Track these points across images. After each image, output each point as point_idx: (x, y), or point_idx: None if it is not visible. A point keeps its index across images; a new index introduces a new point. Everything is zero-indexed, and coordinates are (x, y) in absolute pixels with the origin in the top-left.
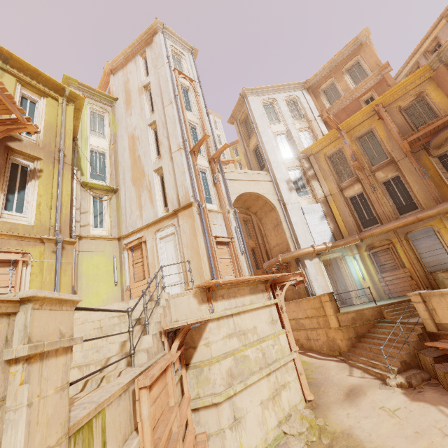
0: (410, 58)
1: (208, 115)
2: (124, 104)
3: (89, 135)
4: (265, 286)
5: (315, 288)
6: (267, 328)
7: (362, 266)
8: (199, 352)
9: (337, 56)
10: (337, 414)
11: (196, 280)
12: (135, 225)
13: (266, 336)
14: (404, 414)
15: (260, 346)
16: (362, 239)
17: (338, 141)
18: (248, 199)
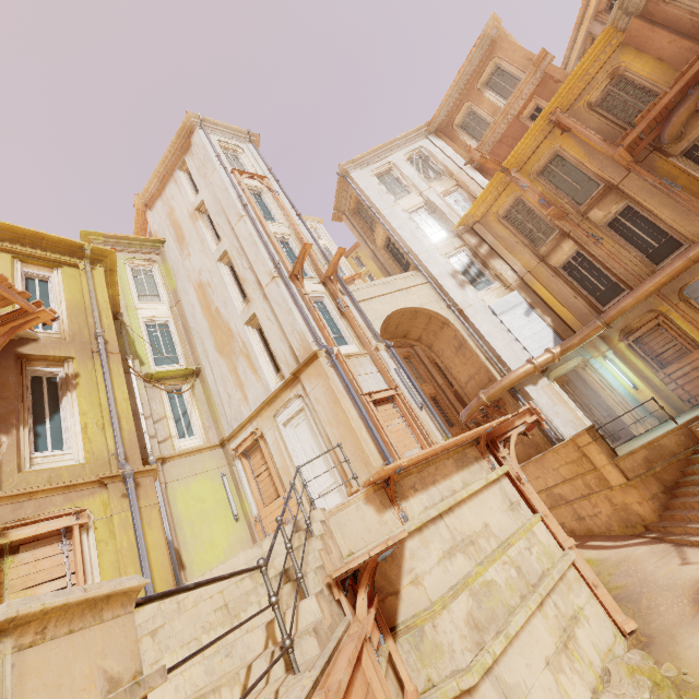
0: (576, 32)
1: (300, 218)
2: (175, 244)
3: (137, 304)
4: (478, 449)
5: (559, 428)
6: (506, 521)
7: (624, 367)
8: (407, 599)
9: (463, 70)
10: (695, 646)
11: (361, 473)
12: (240, 415)
13: (510, 535)
14: None
15: (508, 557)
16: (608, 324)
17: (510, 187)
18: (401, 320)
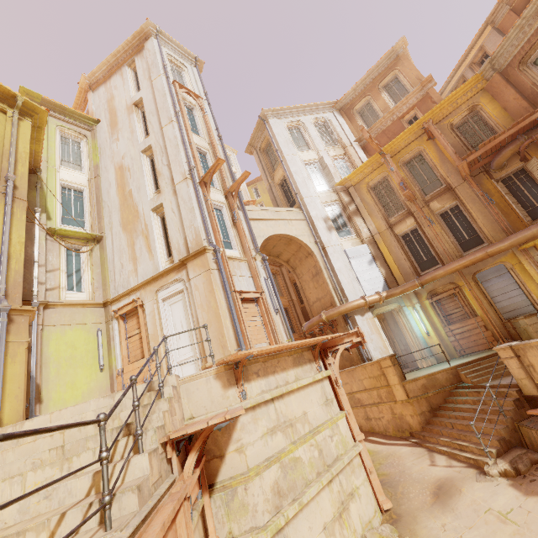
0: (455, 71)
1: (220, 139)
2: (108, 127)
3: (59, 166)
4: (313, 354)
5: (371, 351)
6: (320, 413)
7: (424, 318)
8: (229, 463)
9: (372, 70)
10: (429, 527)
11: (217, 353)
12: (128, 283)
13: (321, 424)
14: (521, 517)
15: (315, 441)
16: (422, 285)
17: (382, 167)
18: (278, 243)
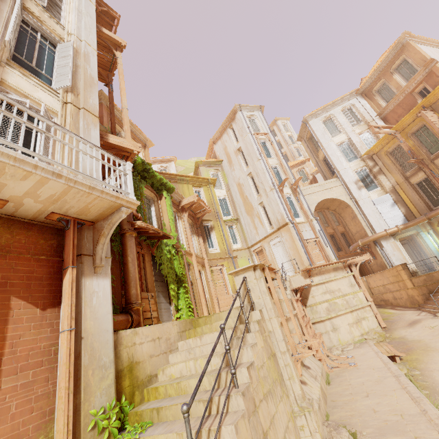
0: None
1: (282, 155)
2: (227, 163)
3: (215, 190)
4: (343, 266)
5: (393, 261)
6: (347, 289)
7: (436, 239)
8: (310, 300)
9: (382, 61)
10: (399, 332)
11: (300, 267)
12: (255, 239)
13: (347, 293)
14: (438, 327)
15: (344, 298)
16: (429, 218)
17: (395, 139)
18: (326, 202)
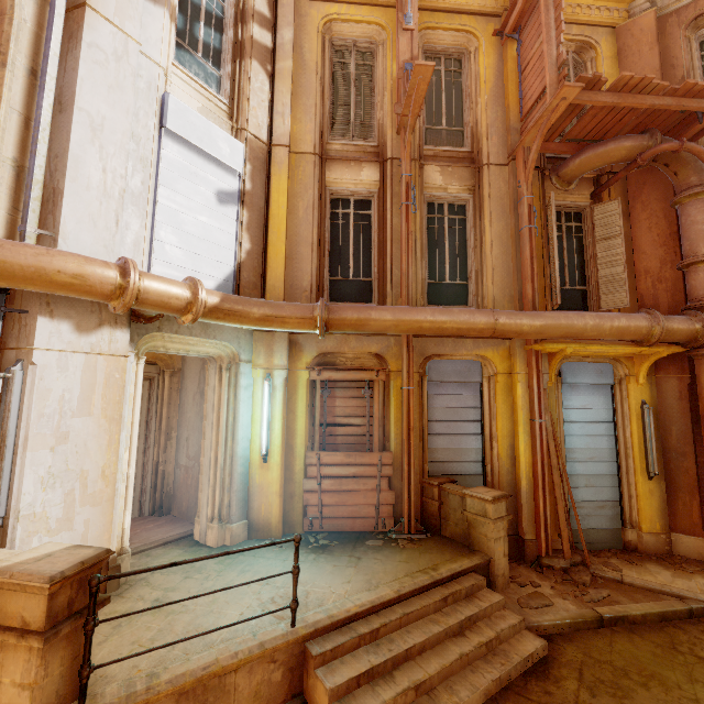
0: None
1: None
2: None
3: None
4: None
5: (23, 486)
6: None
7: (279, 413)
8: None
9: None
10: None
11: None
12: None
13: None
14: None
15: None
16: (327, 327)
17: (383, 12)
18: None
